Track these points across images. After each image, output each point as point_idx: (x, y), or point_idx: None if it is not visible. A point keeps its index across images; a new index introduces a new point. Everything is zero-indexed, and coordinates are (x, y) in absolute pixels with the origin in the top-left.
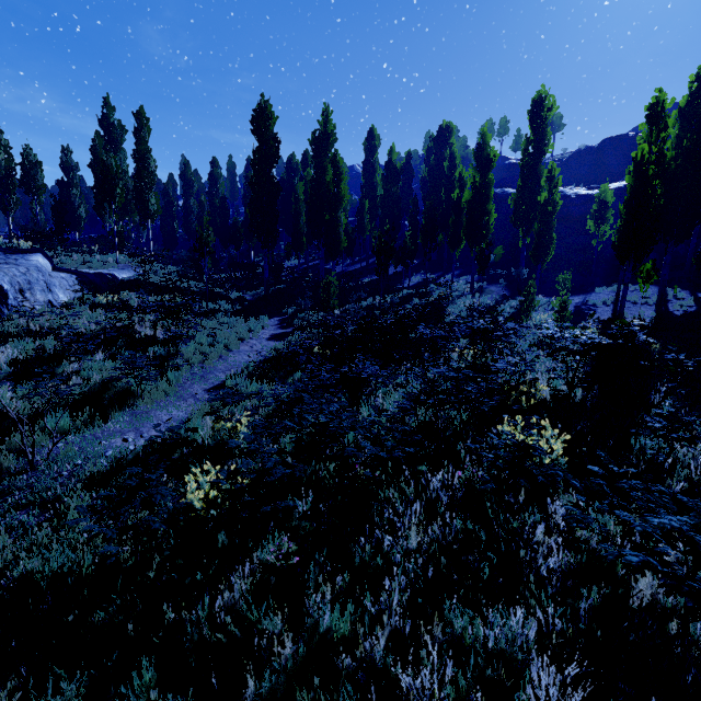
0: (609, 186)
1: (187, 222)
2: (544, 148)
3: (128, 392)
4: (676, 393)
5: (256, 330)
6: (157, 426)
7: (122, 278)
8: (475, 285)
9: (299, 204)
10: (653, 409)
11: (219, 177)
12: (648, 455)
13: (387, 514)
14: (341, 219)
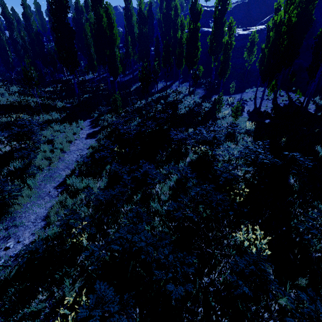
0: (253, 29)
1: (16, 50)
2: (227, 6)
3: (2, 203)
4: (300, 177)
5: (78, 132)
6: (26, 250)
7: None
8: (190, 89)
9: (88, 39)
10: (295, 195)
11: (30, 17)
12: (306, 241)
13: (184, 314)
14: (116, 54)
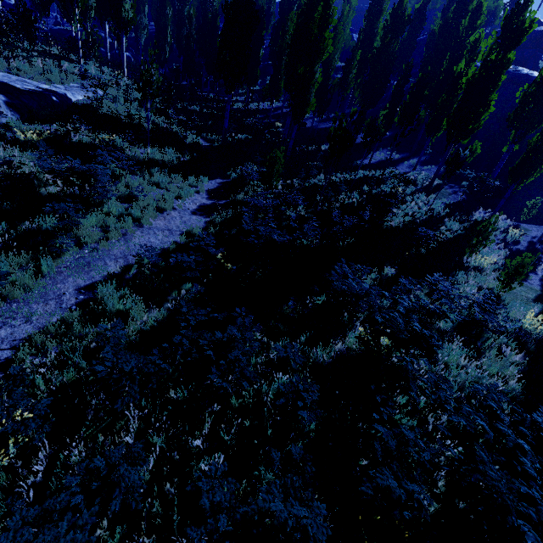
0: None
1: (179, 36)
2: None
3: None
4: None
5: (186, 197)
6: None
7: (74, 101)
8: (436, 181)
9: (286, 40)
10: None
11: None
12: None
13: None
14: (315, 77)
